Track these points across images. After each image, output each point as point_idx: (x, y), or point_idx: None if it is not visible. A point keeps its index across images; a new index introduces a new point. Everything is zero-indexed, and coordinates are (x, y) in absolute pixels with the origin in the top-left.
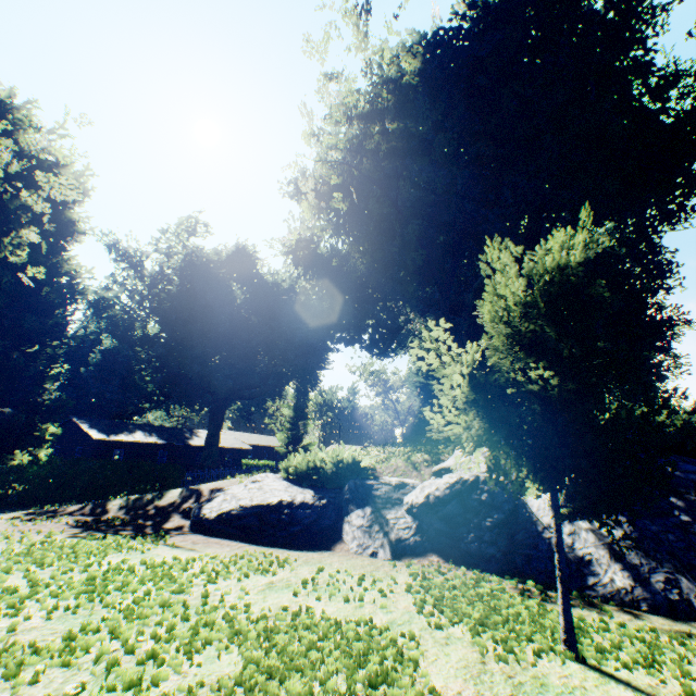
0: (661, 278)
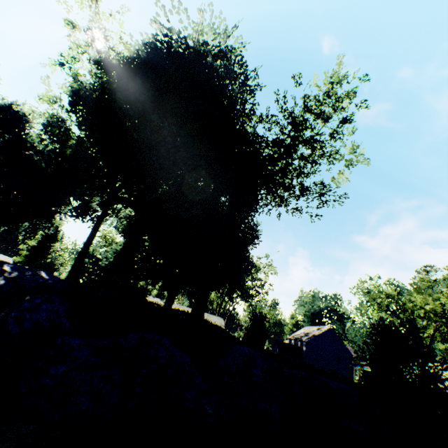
0: (253, 237)
